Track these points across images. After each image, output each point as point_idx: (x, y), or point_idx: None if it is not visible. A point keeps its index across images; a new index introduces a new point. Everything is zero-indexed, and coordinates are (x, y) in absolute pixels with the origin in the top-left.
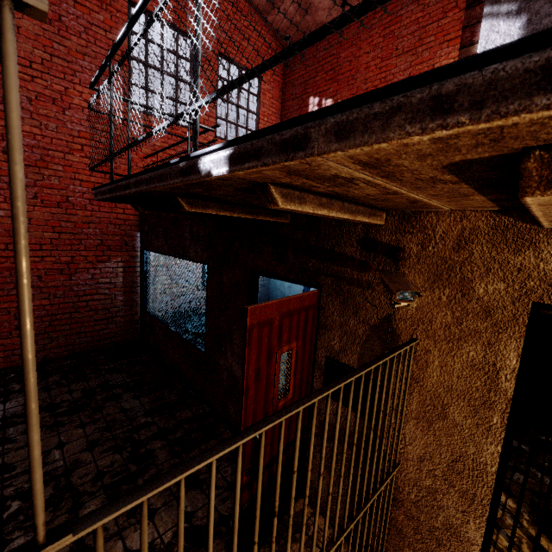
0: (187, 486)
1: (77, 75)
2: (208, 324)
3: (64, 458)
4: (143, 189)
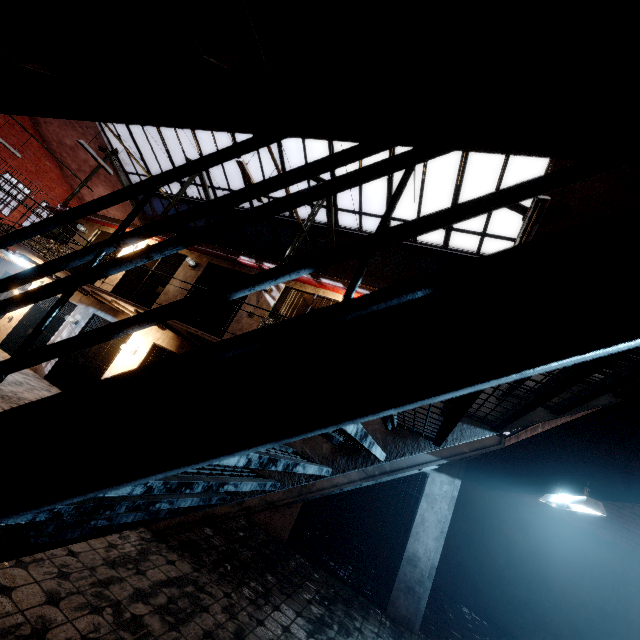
0: None
1: None
2: None
3: None
4: None
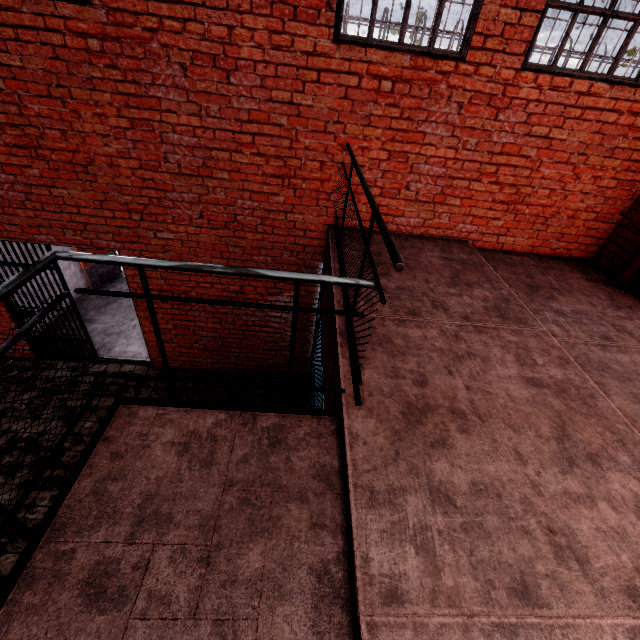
0: None
1: None
2: None
3: None
4: None
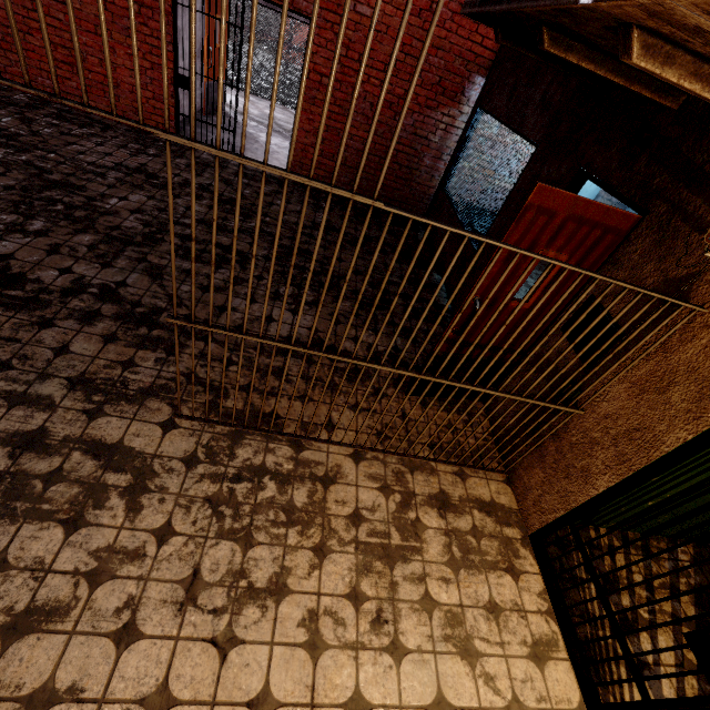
0: (405, 336)
1: None
2: (495, 222)
3: (339, 268)
4: (513, 7)
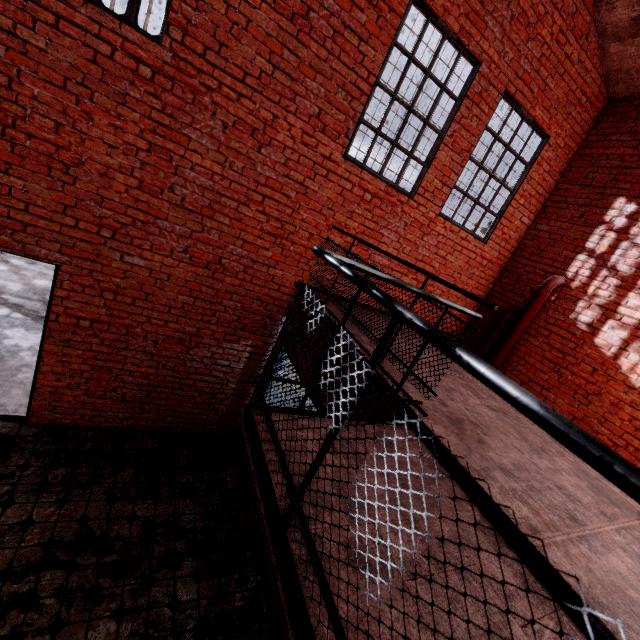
0: None
1: (296, 100)
2: None
3: None
4: None
